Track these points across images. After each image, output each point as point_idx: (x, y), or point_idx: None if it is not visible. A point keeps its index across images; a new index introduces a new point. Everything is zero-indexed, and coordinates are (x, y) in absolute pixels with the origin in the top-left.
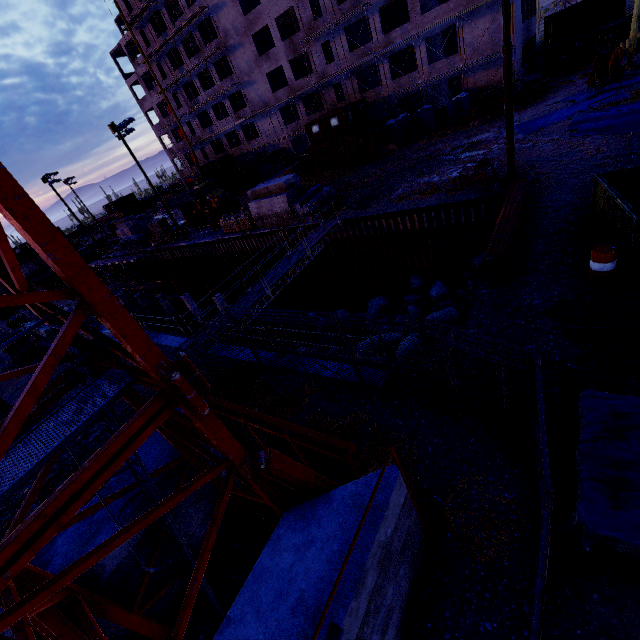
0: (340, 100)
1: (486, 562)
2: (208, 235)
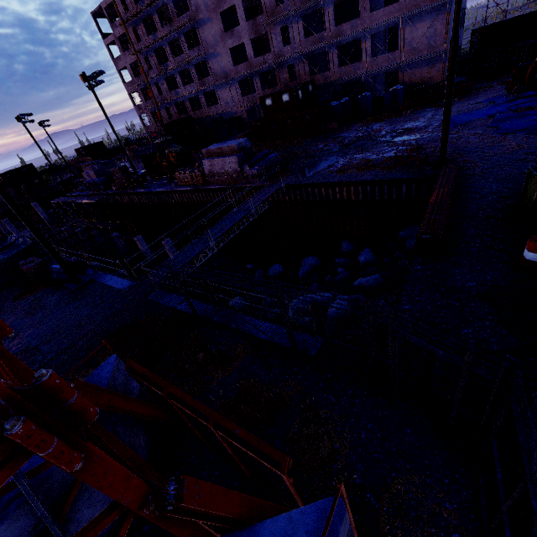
0: (292, 80)
1: None
2: (164, 185)
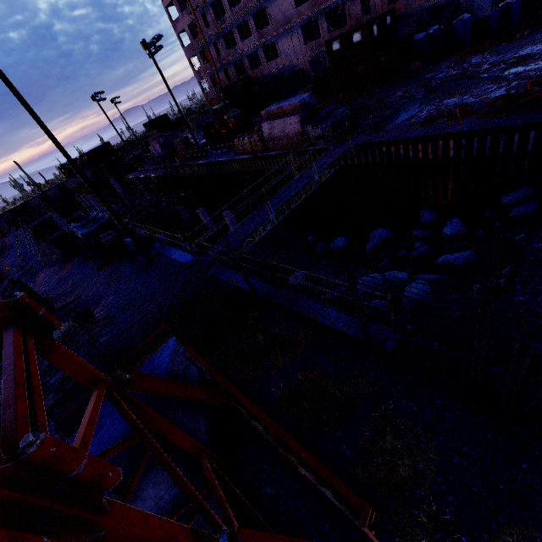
0: (365, 14)
1: None
2: (223, 154)
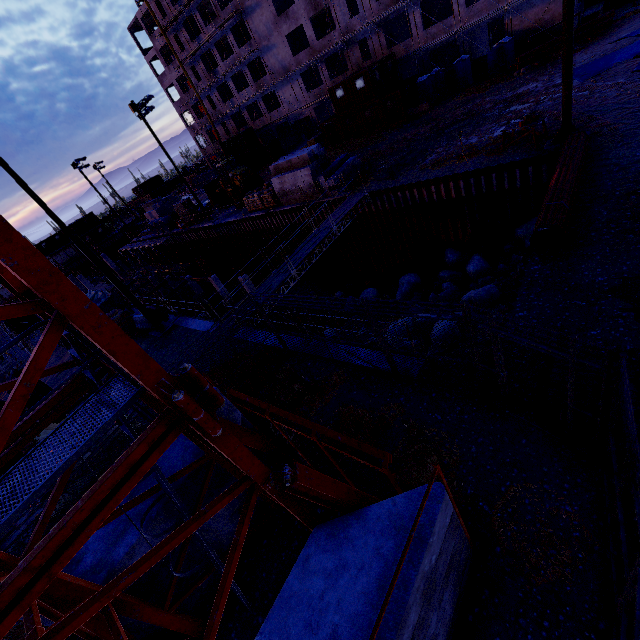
0: (366, 58)
1: (543, 585)
2: (232, 214)
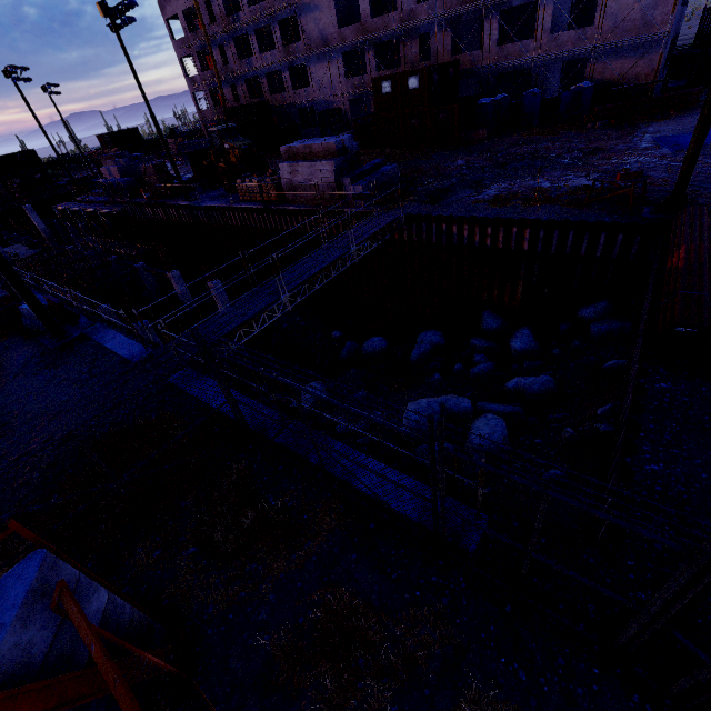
0: (422, 60)
1: None
2: (218, 198)
